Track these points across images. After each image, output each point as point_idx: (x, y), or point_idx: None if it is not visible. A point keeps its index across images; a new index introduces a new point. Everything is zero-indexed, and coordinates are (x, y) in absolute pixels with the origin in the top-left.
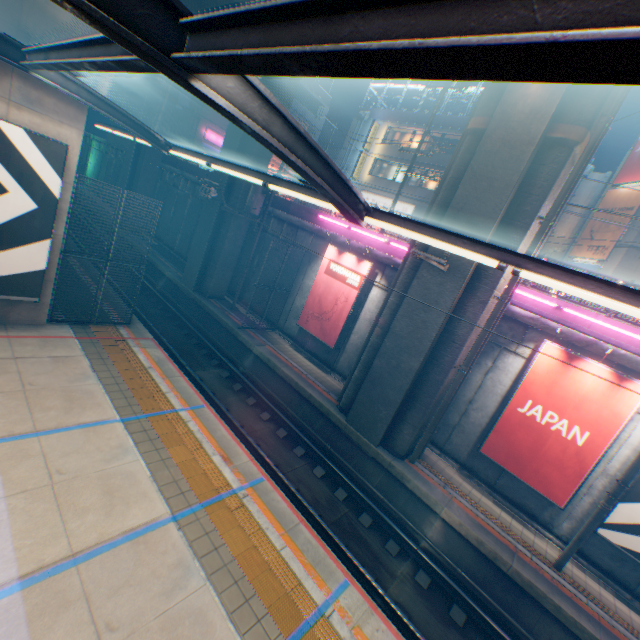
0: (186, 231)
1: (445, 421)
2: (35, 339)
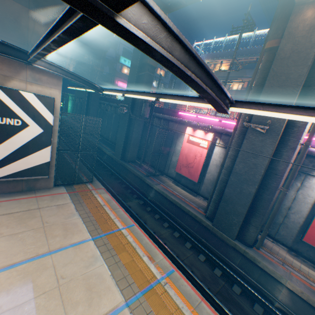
0: (113, 130)
1: (273, 221)
2: (48, 196)
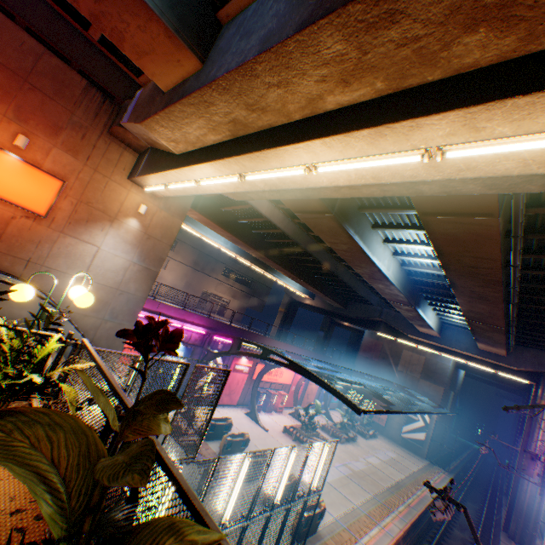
0: None
1: None
2: (418, 456)
